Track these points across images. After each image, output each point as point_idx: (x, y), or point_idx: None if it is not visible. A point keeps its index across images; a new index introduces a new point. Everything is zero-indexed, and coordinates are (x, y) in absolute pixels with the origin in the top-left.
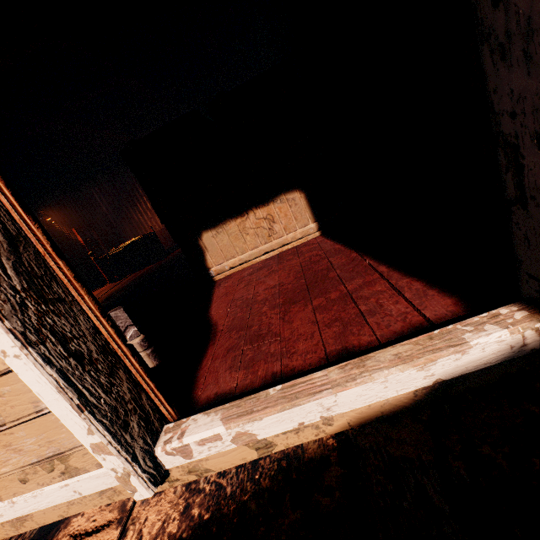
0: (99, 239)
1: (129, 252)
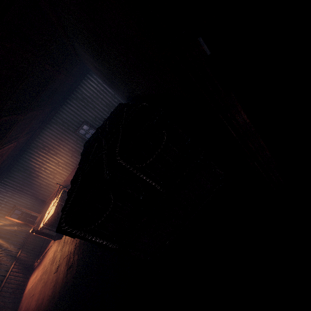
0: (26, 210)
1: (57, 216)
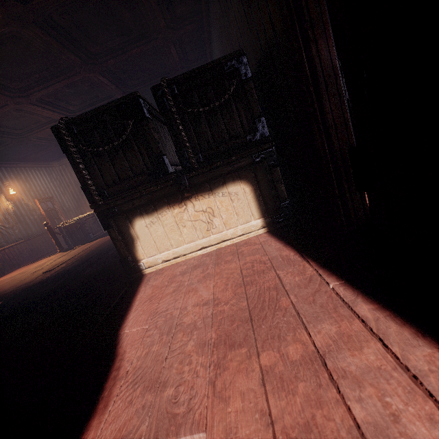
0: (59, 210)
1: (82, 225)
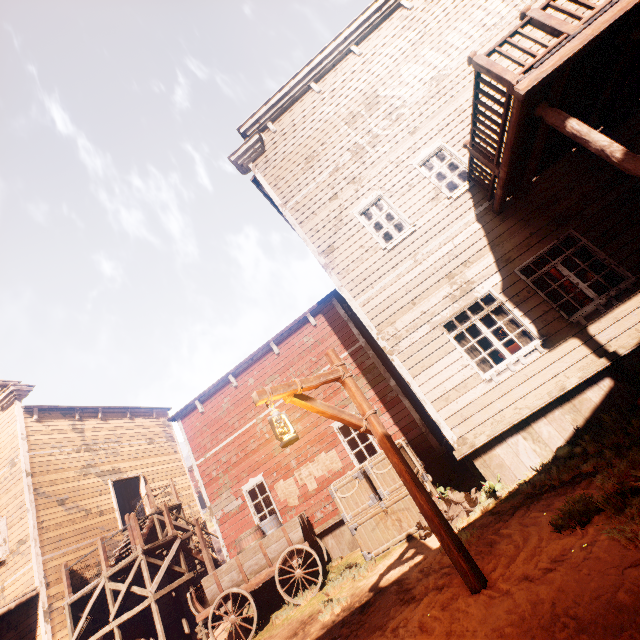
0: None
1: None
